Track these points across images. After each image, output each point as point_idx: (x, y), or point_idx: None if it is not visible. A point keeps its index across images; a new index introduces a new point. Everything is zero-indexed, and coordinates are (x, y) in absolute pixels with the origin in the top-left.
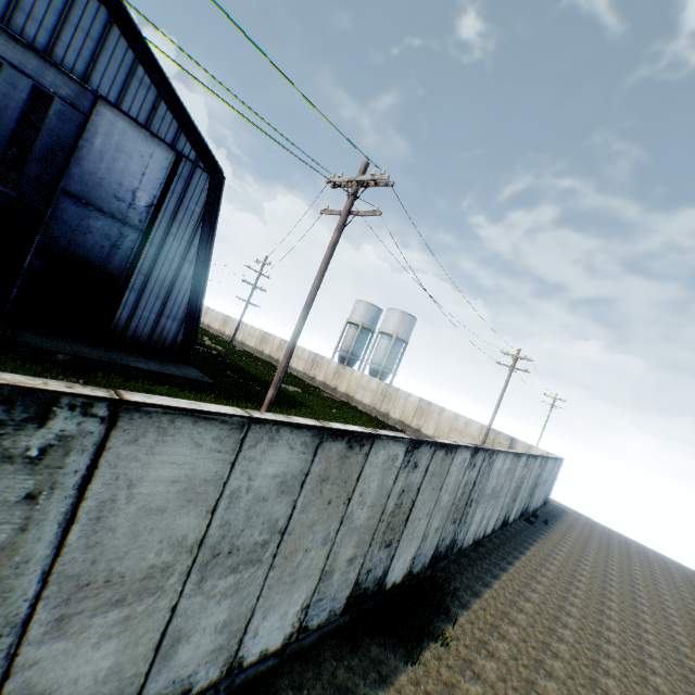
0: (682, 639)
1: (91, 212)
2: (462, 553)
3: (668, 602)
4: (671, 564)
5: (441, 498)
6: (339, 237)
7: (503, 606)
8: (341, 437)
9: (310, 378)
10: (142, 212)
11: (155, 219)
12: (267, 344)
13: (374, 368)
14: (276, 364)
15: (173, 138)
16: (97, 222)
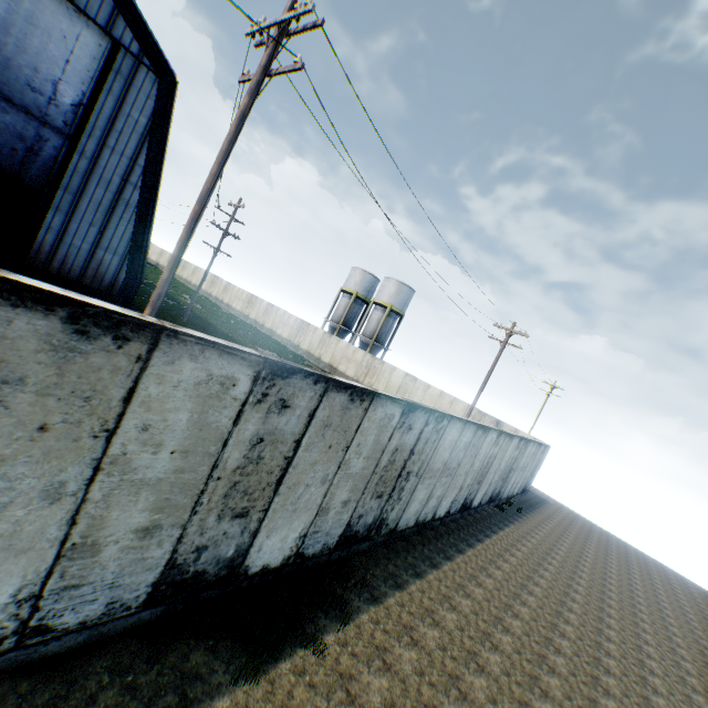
0: (650, 650)
1: None
2: (397, 535)
3: (641, 605)
4: (652, 564)
5: (349, 463)
6: (250, 106)
7: (430, 602)
8: (42, 304)
9: (294, 346)
10: (68, 112)
11: (86, 124)
12: (253, 308)
13: (364, 341)
14: (261, 329)
15: (107, 20)
16: (5, 116)
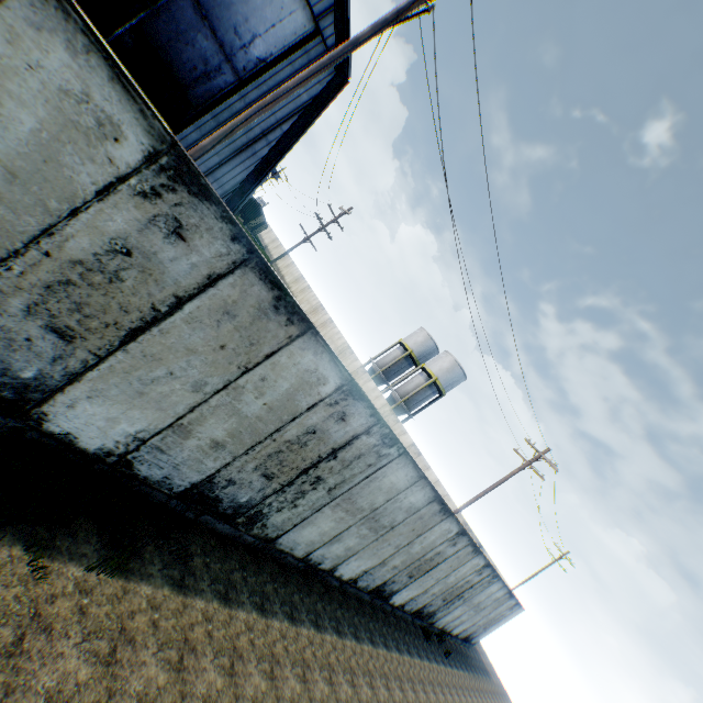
0: None
1: (204, 28)
2: (273, 552)
3: None
4: None
5: (242, 393)
6: (368, 37)
7: (247, 646)
8: None
9: None
10: (251, 62)
11: (258, 77)
12: (316, 316)
13: (394, 396)
14: None
15: (321, 12)
16: (204, 41)
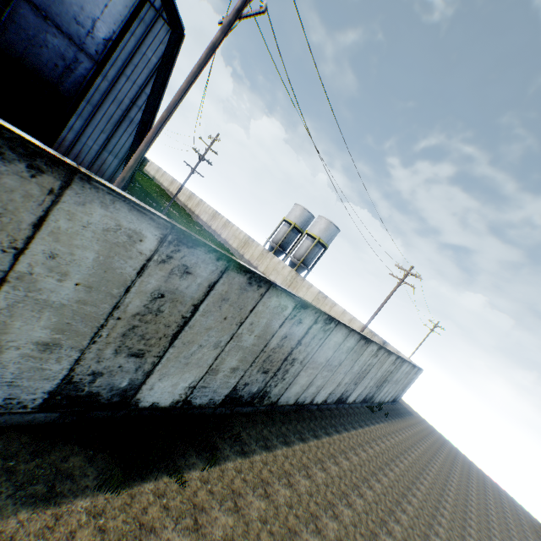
0: None
1: (49, 27)
2: (277, 408)
3: (472, 514)
4: (490, 483)
5: (241, 337)
6: (221, 40)
7: (290, 467)
8: None
9: (239, 255)
10: (100, 44)
11: (111, 55)
12: (215, 221)
13: (293, 261)
14: (217, 238)
15: None
16: (54, 39)
